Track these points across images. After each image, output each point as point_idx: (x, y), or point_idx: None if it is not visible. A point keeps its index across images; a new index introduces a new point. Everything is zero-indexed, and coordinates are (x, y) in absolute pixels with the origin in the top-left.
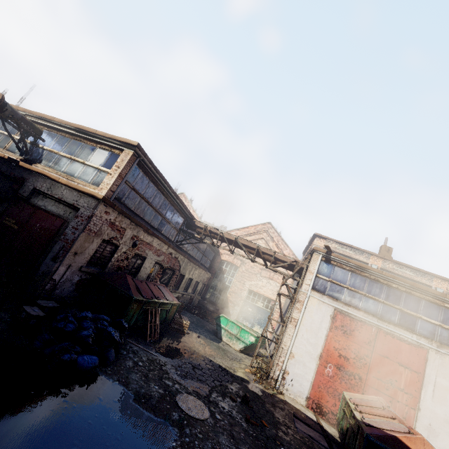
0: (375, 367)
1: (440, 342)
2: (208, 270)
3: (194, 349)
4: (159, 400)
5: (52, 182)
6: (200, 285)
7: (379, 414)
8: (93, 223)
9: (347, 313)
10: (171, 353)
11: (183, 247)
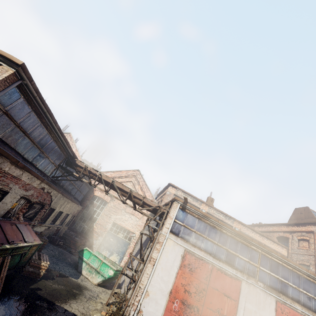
0: (209, 298)
1: (248, 274)
2: (80, 203)
3: (48, 297)
4: None
5: None
6: (70, 217)
7: None
8: None
9: (193, 253)
10: None
11: (59, 182)
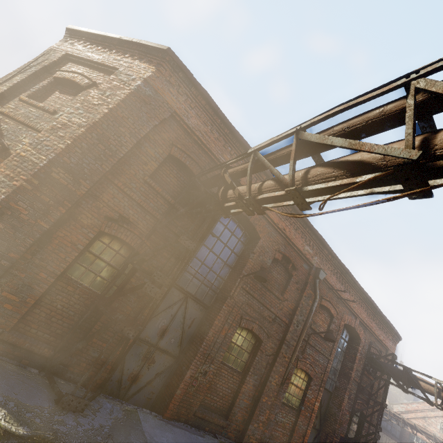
0: None
1: None
2: (400, 440)
3: None
4: None
5: None
6: None
7: None
8: None
9: None
10: None
11: None
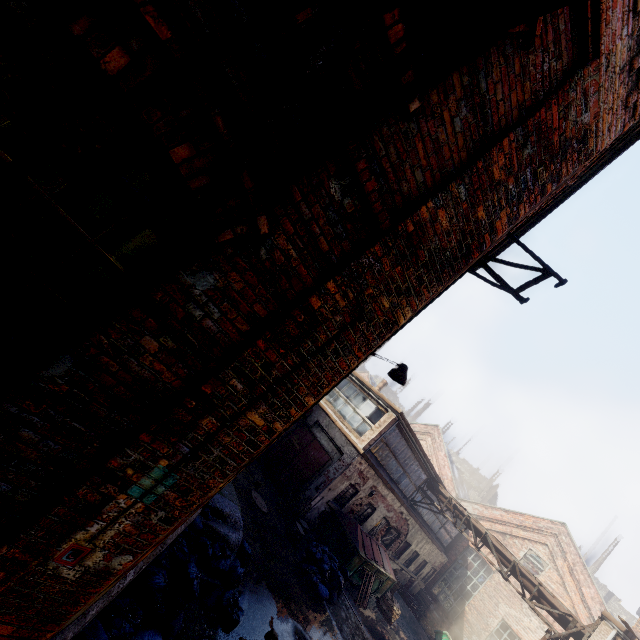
0: None
1: None
2: (445, 550)
3: None
4: None
5: (330, 421)
6: (428, 568)
7: None
8: (349, 469)
9: None
10: (374, 634)
11: (418, 507)
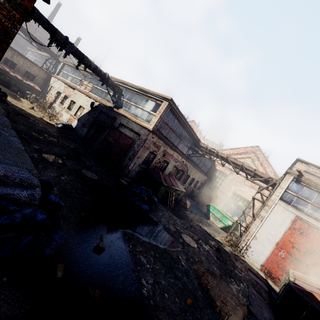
0: None
1: None
2: (206, 174)
3: (192, 218)
4: (174, 232)
5: (128, 120)
6: (199, 183)
7: (309, 284)
8: (146, 143)
9: (306, 221)
10: (179, 216)
11: (190, 158)
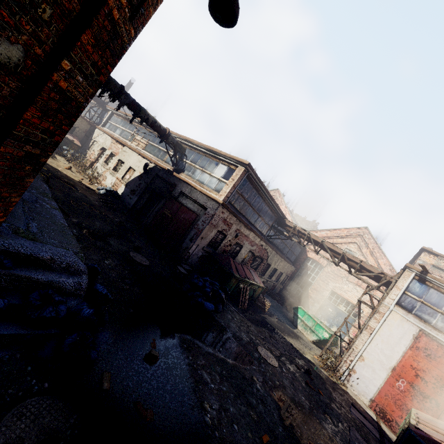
0: None
1: None
2: (293, 264)
3: (272, 325)
4: (247, 343)
5: (191, 188)
6: (284, 276)
7: (439, 431)
8: (214, 219)
9: (435, 338)
10: (254, 321)
11: (272, 240)
